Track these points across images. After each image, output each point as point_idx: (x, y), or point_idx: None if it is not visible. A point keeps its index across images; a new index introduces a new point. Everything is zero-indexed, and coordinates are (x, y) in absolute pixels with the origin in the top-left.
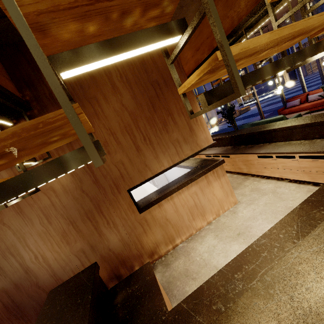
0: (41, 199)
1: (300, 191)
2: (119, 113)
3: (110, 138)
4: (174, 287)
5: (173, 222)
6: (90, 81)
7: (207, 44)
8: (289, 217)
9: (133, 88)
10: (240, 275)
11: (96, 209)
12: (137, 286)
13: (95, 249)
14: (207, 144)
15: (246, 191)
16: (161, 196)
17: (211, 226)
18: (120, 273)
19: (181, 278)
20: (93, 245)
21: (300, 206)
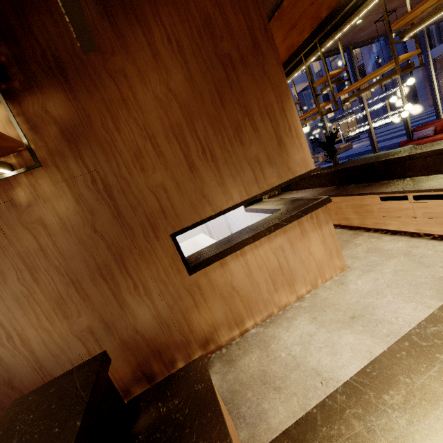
0: (22, 238)
1: None
2: (162, 102)
3: (145, 144)
4: (242, 402)
5: (243, 293)
6: (115, 42)
7: (311, 15)
8: None
9: (189, 63)
10: (396, 398)
11: (117, 263)
12: (178, 402)
13: (113, 330)
14: (304, 169)
15: (359, 252)
16: (226, 248)
17: (304, 302)
18: (153, 370)
19: (255, 385)
20: (110, 322)
21: None
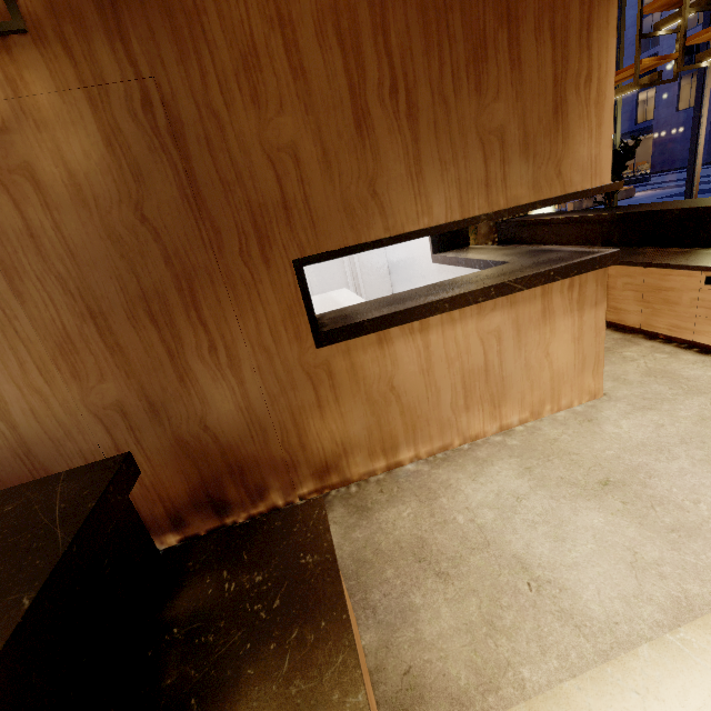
0: None
1: None
2: None
3: (269, 38)
4: (374, 582)
5: (407, 400)
6: None
7: None
8: None
9: None
10: None
11: (182, 295)
12: (261, 579)
13: (162, 416)
14: (589, 182)
15: (631, 373)
16: (396, 311)
17: (512, 438)
18: (226, 496)
19: (402, 560)
20: (158, 402)
21: None
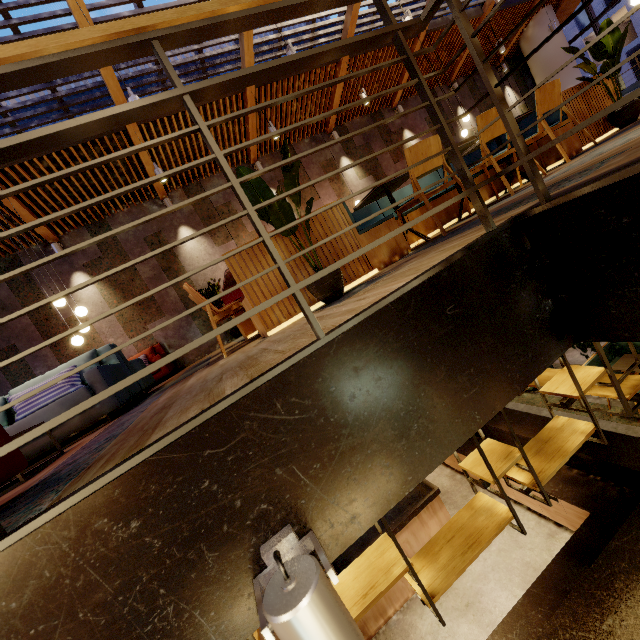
0: None
1: (540, 532)
2: None
3: None
4: None
5: None
6: None
7: None
8: (511, 617)
9: None
10: None
11: None
12: None
13: None
14: None
15: None
16: None
17: None
18: None
19: None
20: None
21: (522, 601)
